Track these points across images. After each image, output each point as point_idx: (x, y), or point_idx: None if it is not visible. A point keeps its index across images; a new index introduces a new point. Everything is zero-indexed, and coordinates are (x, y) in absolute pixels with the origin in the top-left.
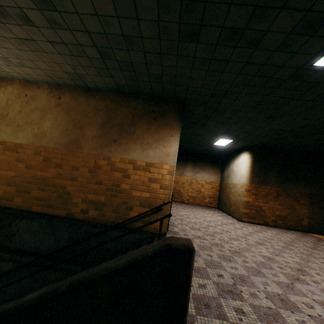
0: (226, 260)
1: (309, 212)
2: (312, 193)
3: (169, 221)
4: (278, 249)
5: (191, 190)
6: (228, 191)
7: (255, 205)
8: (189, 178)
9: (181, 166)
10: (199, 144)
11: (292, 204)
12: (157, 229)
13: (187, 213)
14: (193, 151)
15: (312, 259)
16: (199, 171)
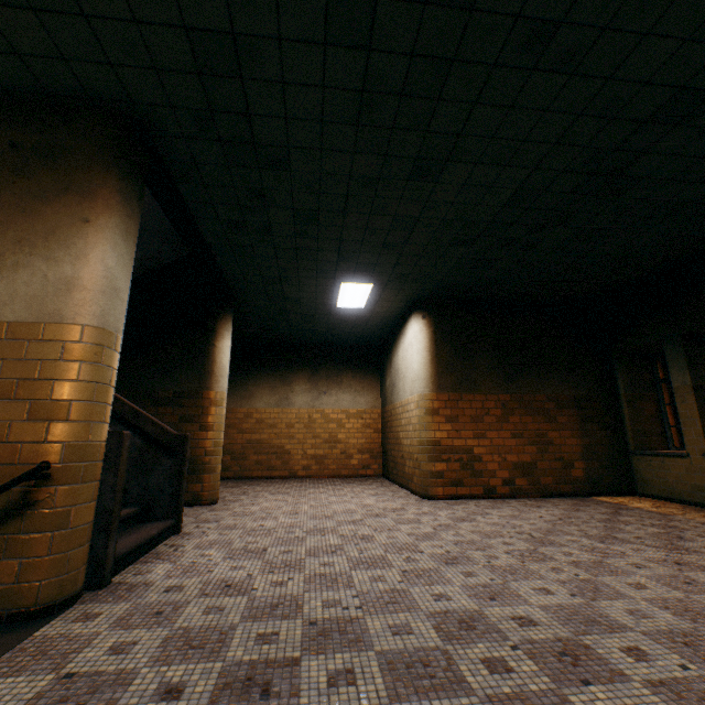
0: (240, 702)
1: (583, 443)
2: (580, 394)
3: (107, 547)
4: (505, 567)
5: (311, 440)
6: (396, 424)
7: (456, 448)
8: (303, 410)
9: (282, 381)
10: (302, 311)
11: (542, 430)
12: (6, 598)
13: (275, 503)
14: (306, 340)
15: (607, 583)
16: (328, 390)
